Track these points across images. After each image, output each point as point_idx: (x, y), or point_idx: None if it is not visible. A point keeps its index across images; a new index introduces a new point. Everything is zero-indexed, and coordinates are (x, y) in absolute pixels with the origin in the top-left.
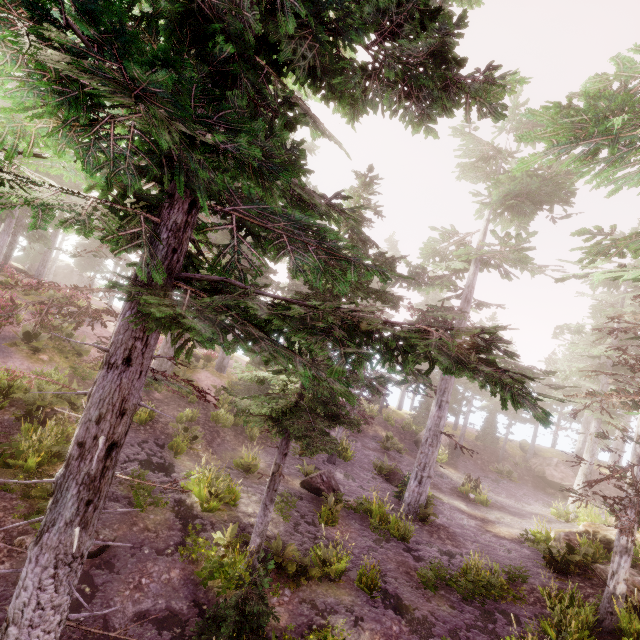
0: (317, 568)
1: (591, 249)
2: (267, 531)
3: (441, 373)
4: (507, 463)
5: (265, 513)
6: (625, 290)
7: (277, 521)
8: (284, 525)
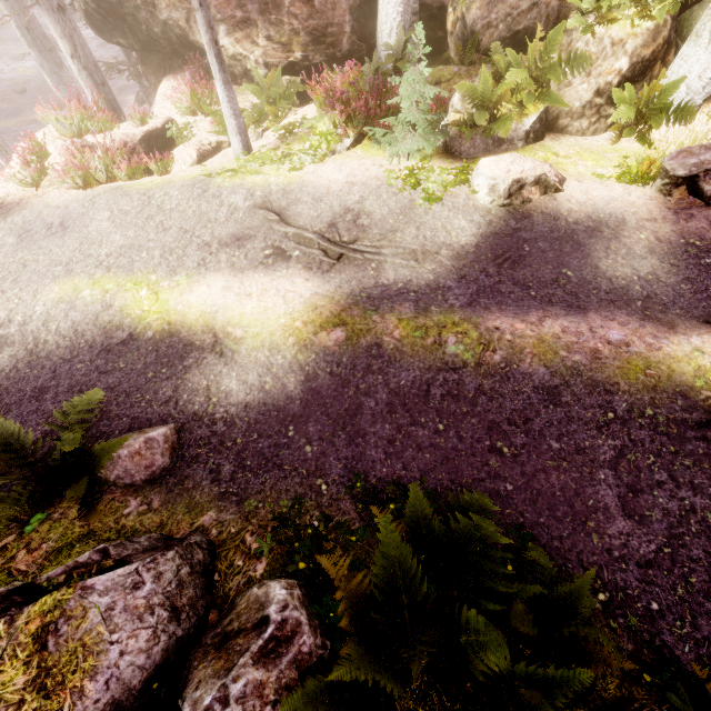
0: None
1: None
2: None
3: None
4: None
5: None
6: None
7: None
8: None
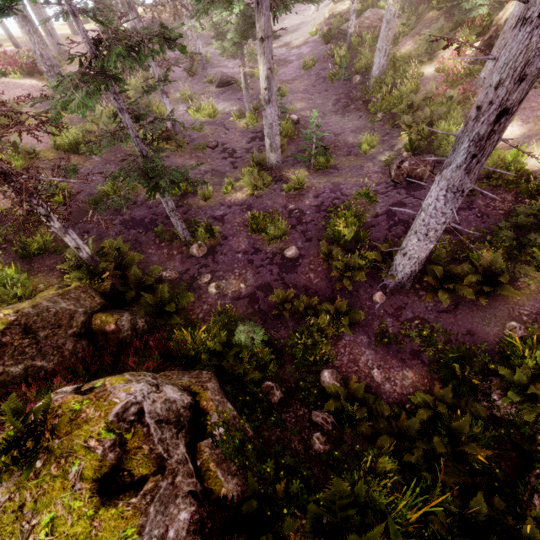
0: None
1: None
2: (236, 109)
3: None
4: None
5: (248, 92)
6: None
7: (233, 104)
8: (237, 104)
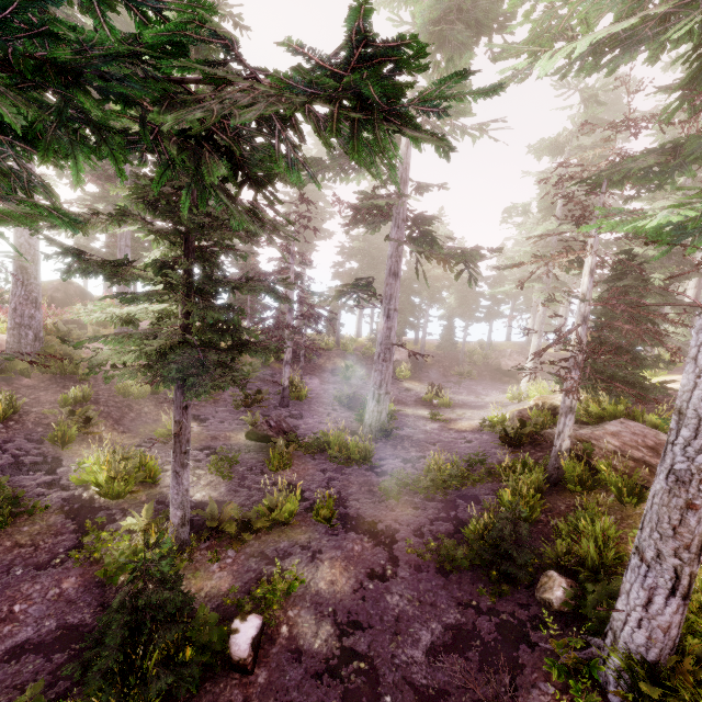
0: (264, 518)
1: (534, 25)
2: (203, 497)
3: (385, 278)
4: (467, 364)
5: (179, 482)
6: (569, 154)
7: (217, 483)
8: (226, 485)
